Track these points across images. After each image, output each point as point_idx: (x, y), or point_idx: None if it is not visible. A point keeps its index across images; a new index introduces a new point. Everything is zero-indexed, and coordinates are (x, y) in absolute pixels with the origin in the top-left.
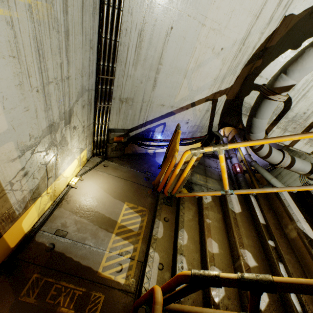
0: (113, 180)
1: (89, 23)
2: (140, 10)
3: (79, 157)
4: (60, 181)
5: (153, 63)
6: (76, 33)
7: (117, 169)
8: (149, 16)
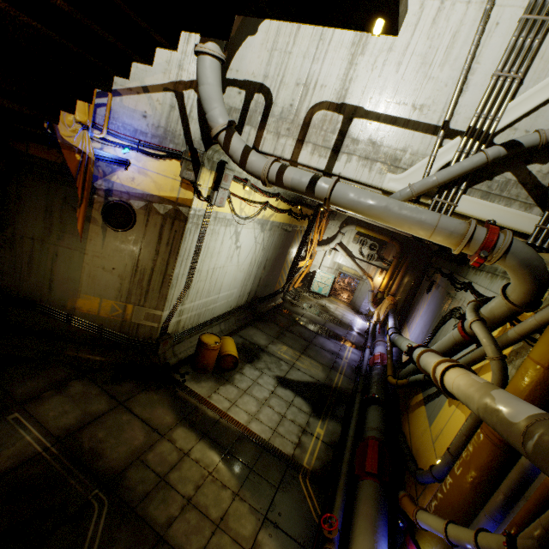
0: None
1: None
2: None
3: None
4: None
5: None
6: None
7: None
8: None
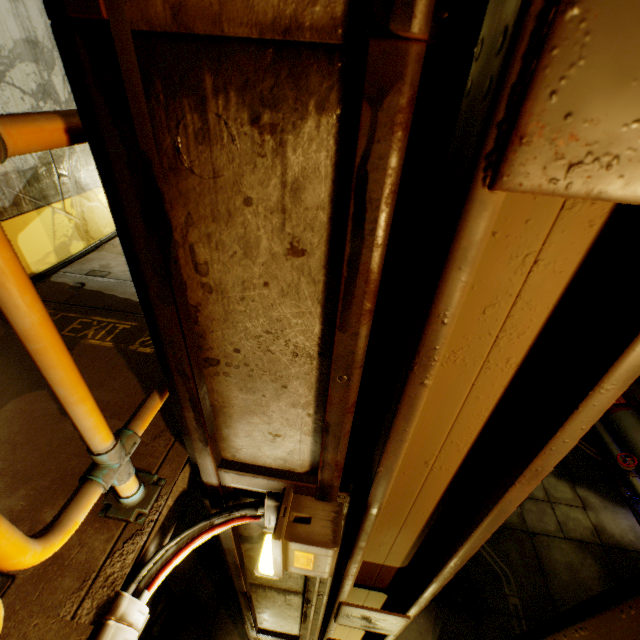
0: None
1: None
2: None
3: None
4: (94, 207)
5: None
6: None
7: None
8: None
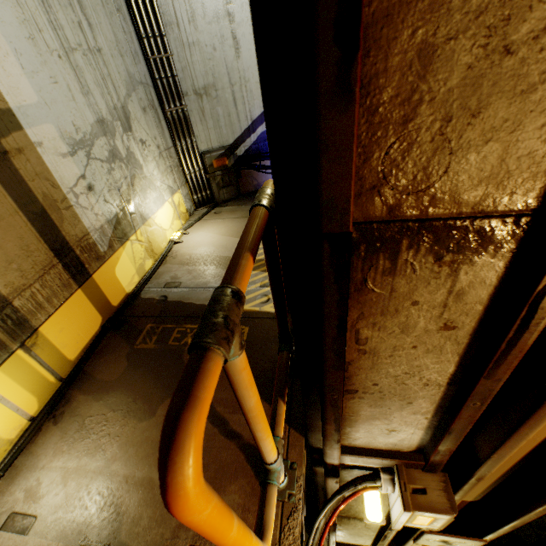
0: (232, 222)
1: None
2: None
3: (172, 202)
4: (153, 230)
5: (218, 6)
6: None
7: (236, 211)
8: None
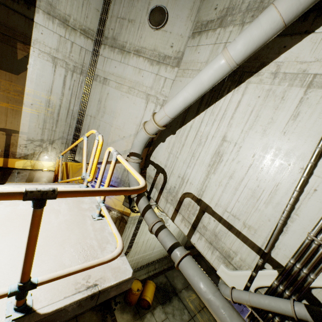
0: None
1: (71, 121)
2: (89, 120)
3: (55, 163)
4: (39, 163)
5: (93, 136)
6: (62, 122)
7: None
8: (92, 121)
